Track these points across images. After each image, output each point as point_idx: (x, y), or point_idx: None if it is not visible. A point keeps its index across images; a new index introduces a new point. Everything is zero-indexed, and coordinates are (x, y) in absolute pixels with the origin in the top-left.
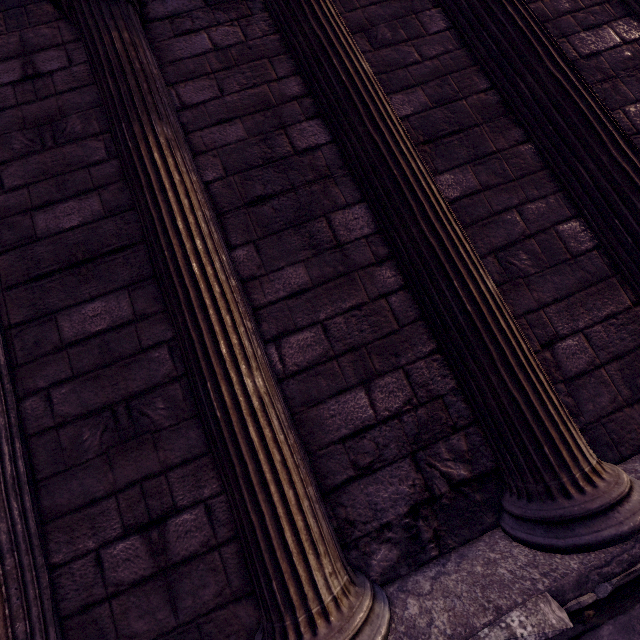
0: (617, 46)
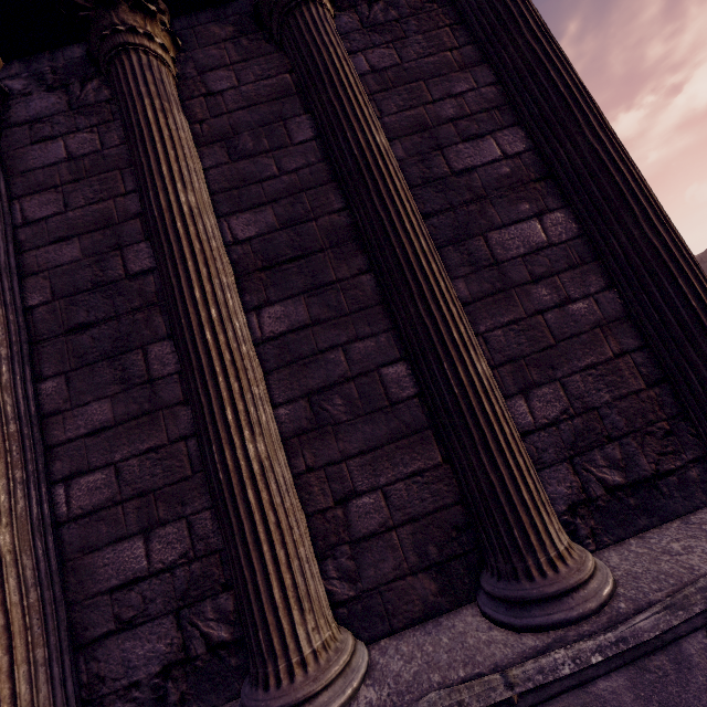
0: (496, 160)
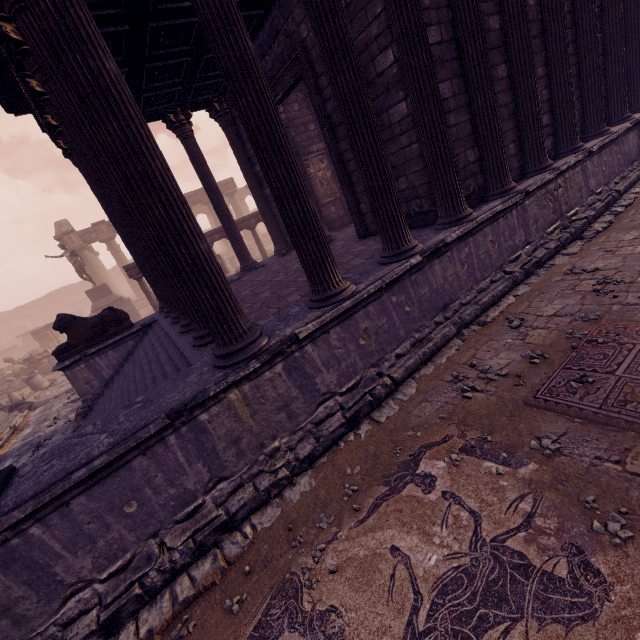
0: None
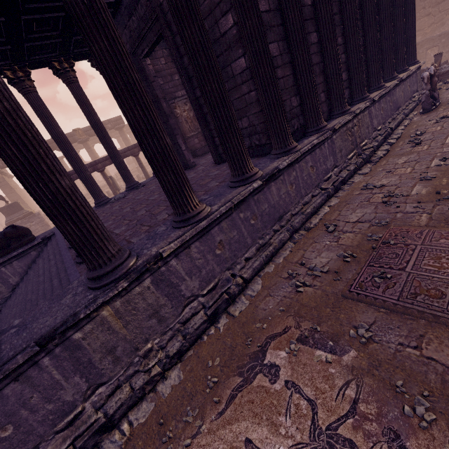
0: None
